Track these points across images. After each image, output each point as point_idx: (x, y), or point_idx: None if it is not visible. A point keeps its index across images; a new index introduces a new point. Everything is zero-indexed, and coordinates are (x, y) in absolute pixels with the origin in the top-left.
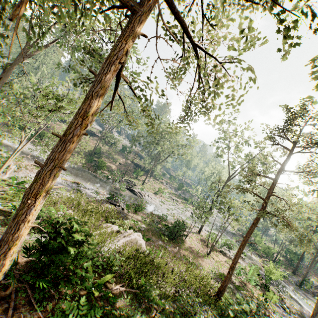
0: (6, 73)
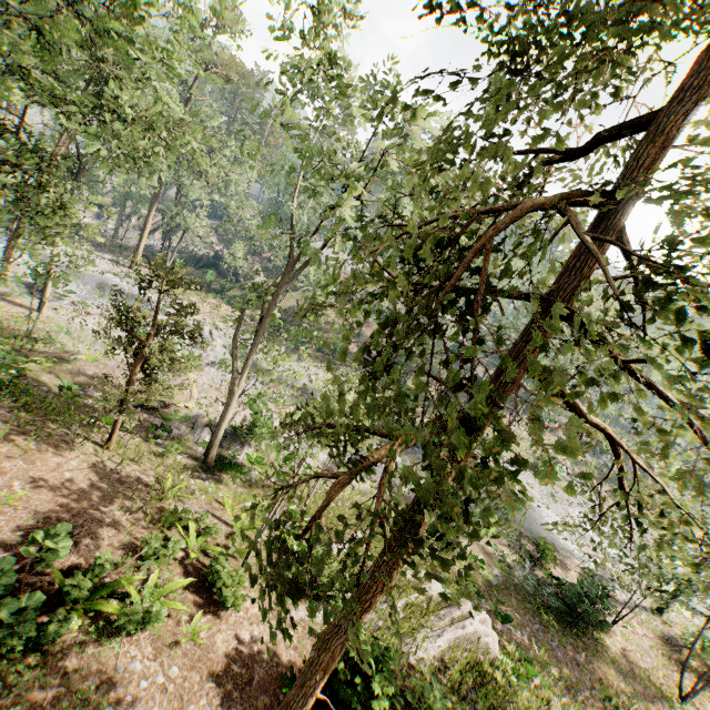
0: (271, 312)
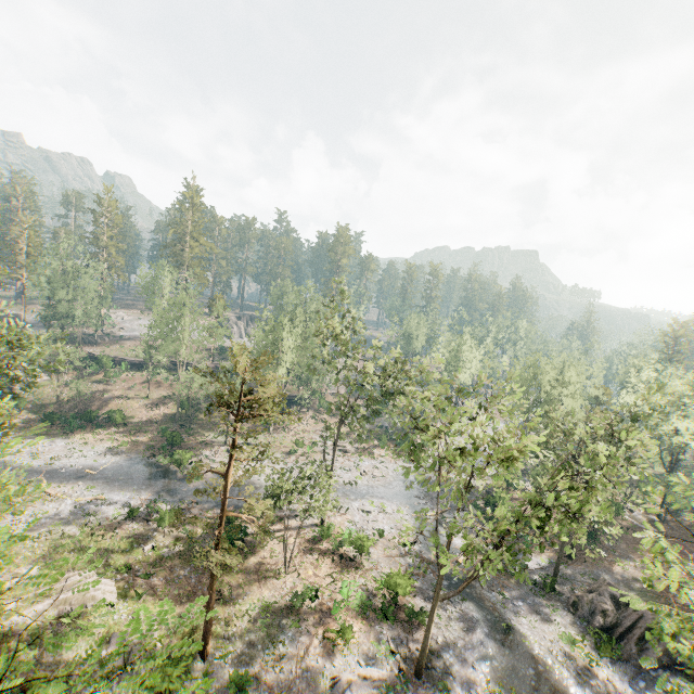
0: None
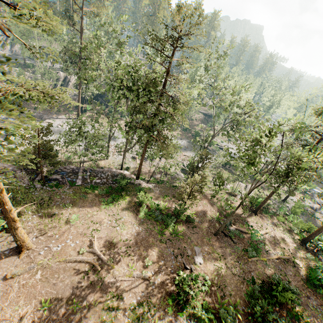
0: (207, 146)
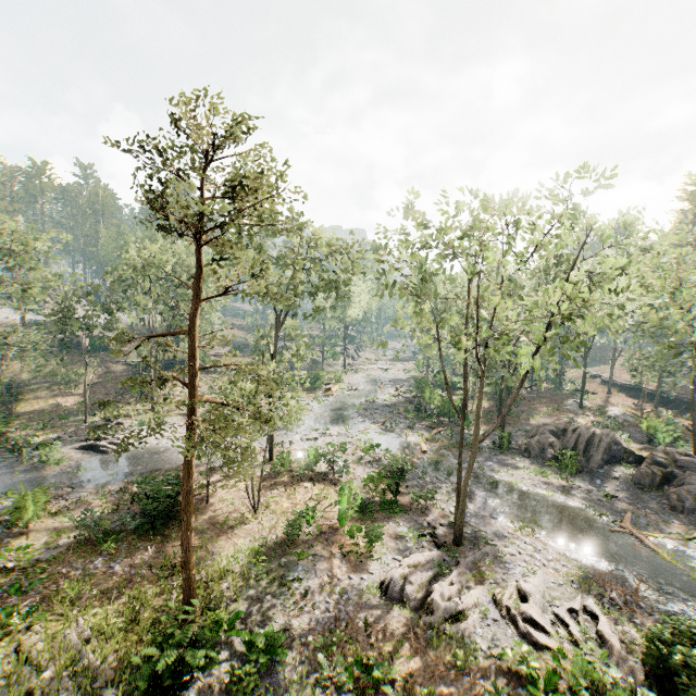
0: None
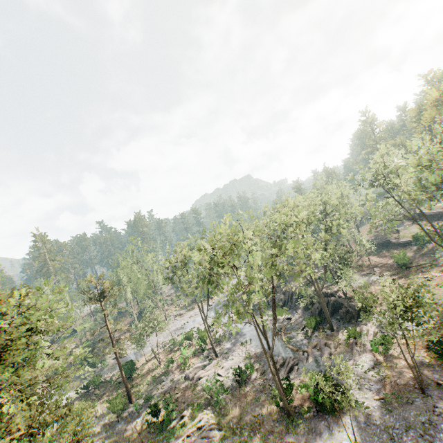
0: None
